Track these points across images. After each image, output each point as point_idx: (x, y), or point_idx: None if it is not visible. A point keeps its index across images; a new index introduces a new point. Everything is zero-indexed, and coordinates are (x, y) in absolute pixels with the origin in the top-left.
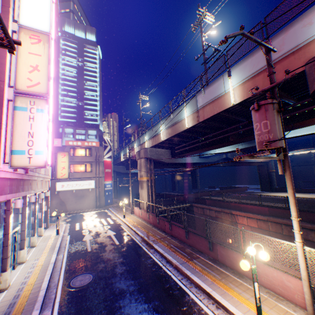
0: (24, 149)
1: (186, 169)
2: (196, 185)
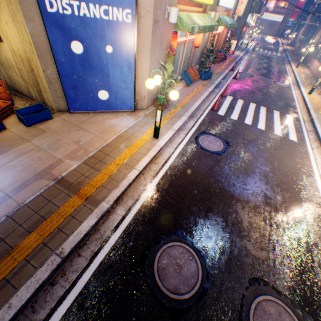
0: (268, 3)
1: None
2: None
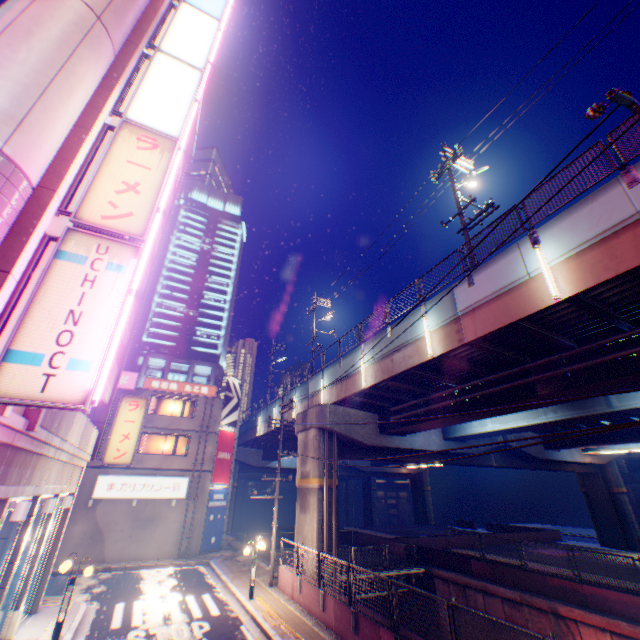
0: (42, 350)
1: (401, 469)
2: (425, 515)
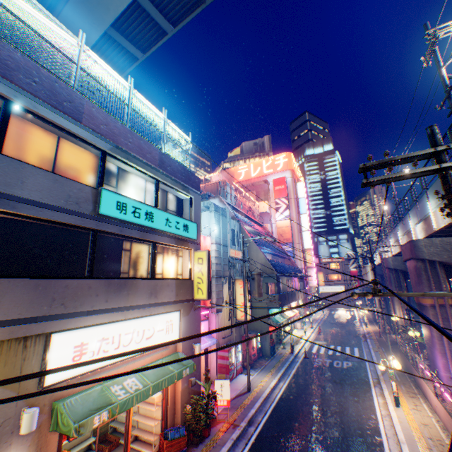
0: (310, 281)
1: None
2: None
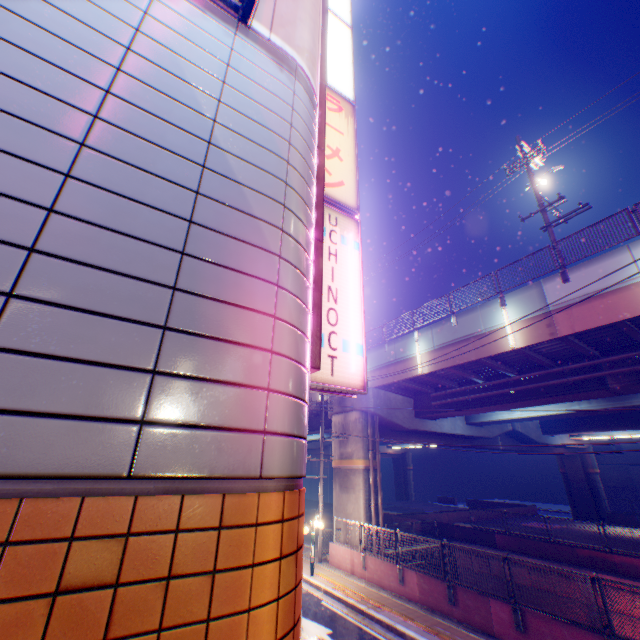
0: None
1: (387, 450)
2: (407, 492)
